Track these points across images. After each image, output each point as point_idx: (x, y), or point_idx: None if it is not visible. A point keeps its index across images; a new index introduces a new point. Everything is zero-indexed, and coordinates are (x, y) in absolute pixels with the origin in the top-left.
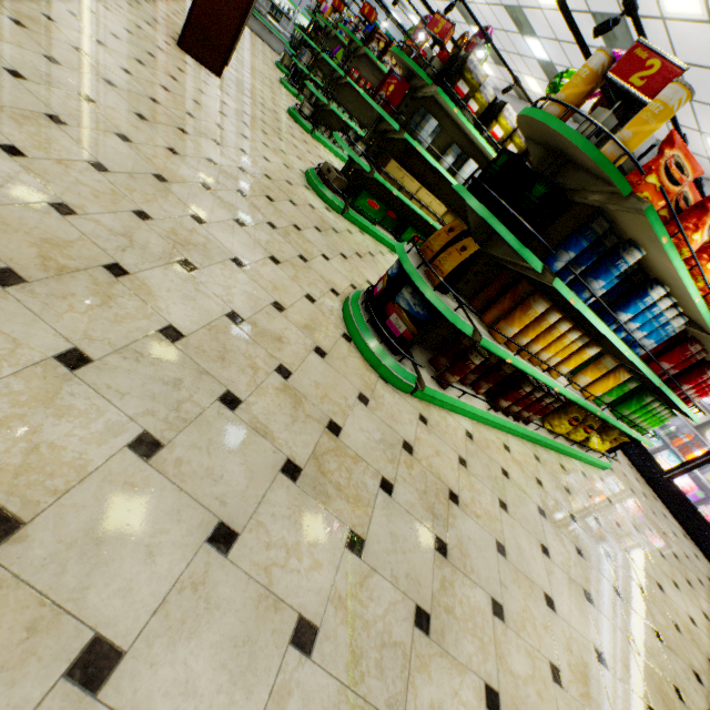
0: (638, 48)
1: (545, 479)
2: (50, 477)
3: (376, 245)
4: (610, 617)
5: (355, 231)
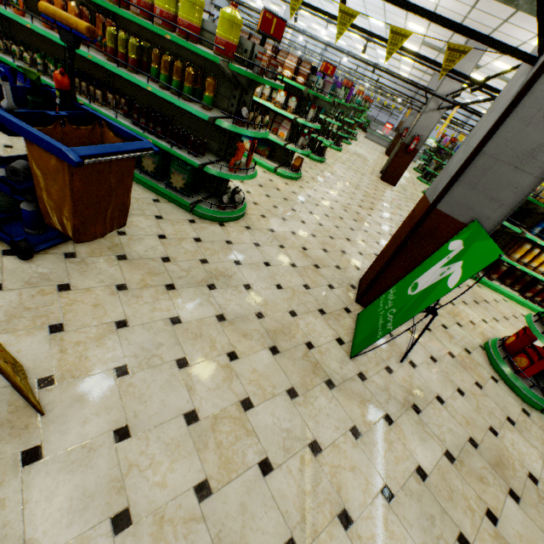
0: None
1: None
2: None
3: None
4: None
5: None
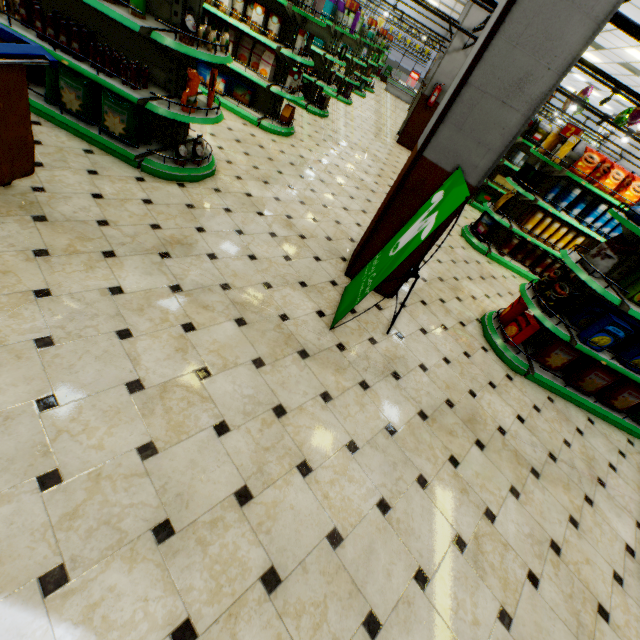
0: (568, 125)
1: None
2: None
3: None
4: None
5: (475, 212)
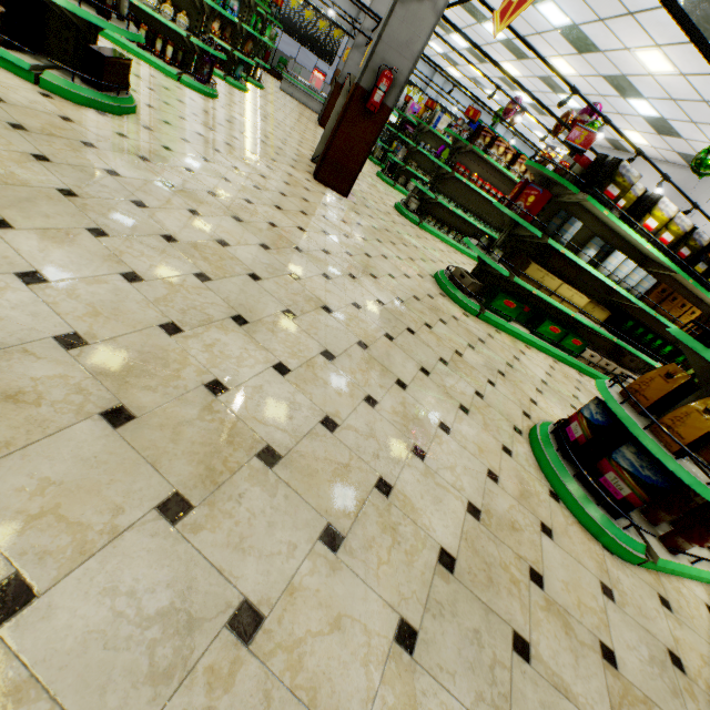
0: None
1: None
2: None
3: (514, 343)
4: None
5: (493, 332)
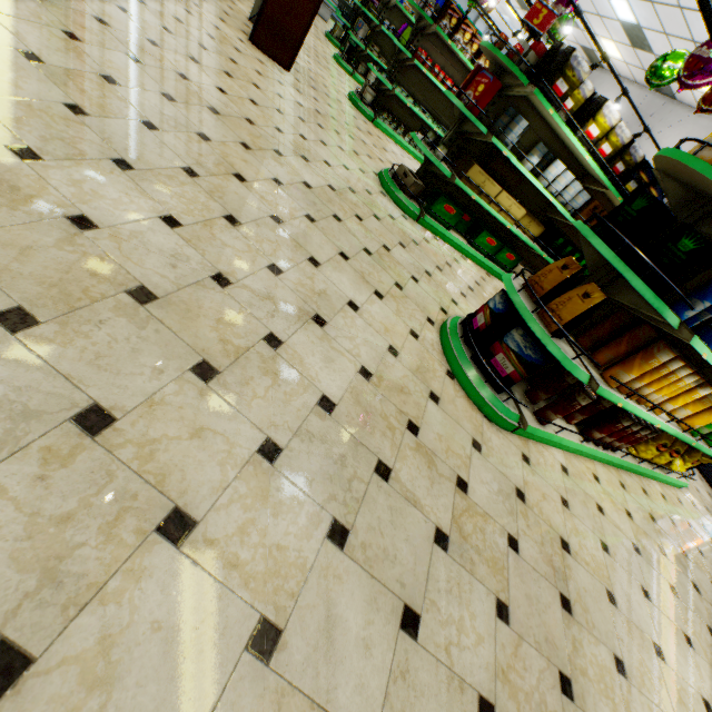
0: None
1: (633, 510)
2: (286, 580)
3: (450, 251)
4: (709, 661)
5: (430, 238)
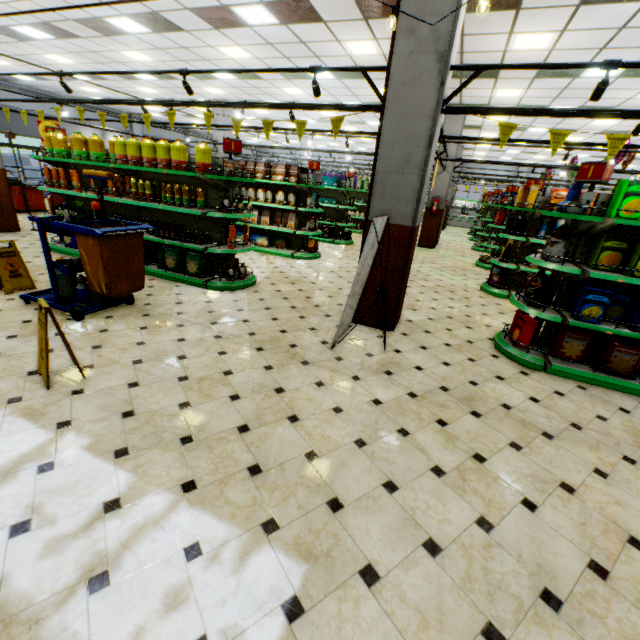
0: (528, 181)
1: None
2: (409, 292)
3: None
4: None
5: None
